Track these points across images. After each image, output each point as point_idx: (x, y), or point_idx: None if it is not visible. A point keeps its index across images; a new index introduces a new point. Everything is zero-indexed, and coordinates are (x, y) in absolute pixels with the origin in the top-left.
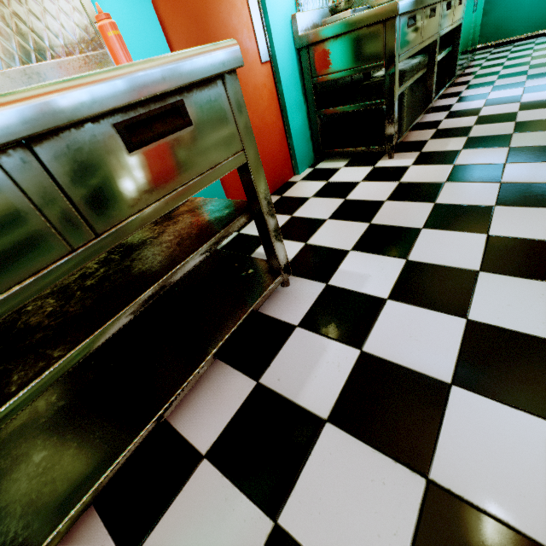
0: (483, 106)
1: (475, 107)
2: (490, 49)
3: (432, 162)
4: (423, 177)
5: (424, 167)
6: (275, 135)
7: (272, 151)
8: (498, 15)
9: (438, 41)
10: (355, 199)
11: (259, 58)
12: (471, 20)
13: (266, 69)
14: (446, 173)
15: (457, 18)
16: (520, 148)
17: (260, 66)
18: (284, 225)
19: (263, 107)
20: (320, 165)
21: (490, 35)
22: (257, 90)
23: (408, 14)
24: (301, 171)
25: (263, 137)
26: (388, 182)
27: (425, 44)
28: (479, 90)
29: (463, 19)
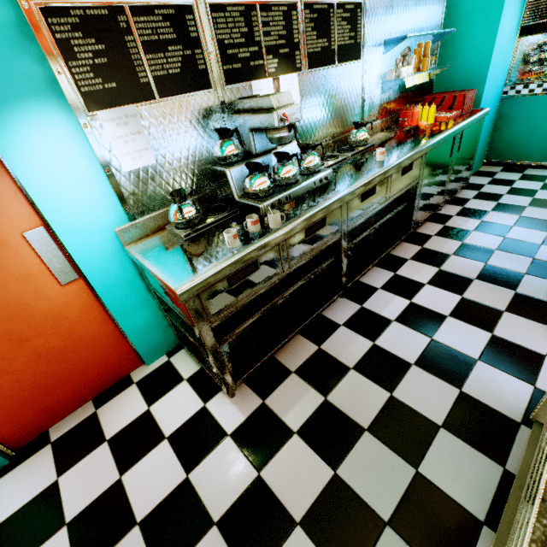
0: (395, 318)
1: (386, 317)
2: (498, 167)
3: (249, 445)
4: (211, 486)
5: (233, 453)
6: (100, 340)
7: (94, 357)
8: (512, 134)
9: (346, 236)
10: (125, 487)
11: (58, 281)
12: (446, 164)
13: (75, 286)
14: (234, 495)
15: (402, 186)
16: (342, 486)
17: (61, 287)
18: (32, 501)
19: (70, 324)
20: (178, 354)
21: (500, 152)
22: (55, 313)
23: (228, 275)
24: (152, 361)
25: (72, 352)
26: (179, 468)
27: (300, 263)
28: (420, 271)
29: (422, 177)
